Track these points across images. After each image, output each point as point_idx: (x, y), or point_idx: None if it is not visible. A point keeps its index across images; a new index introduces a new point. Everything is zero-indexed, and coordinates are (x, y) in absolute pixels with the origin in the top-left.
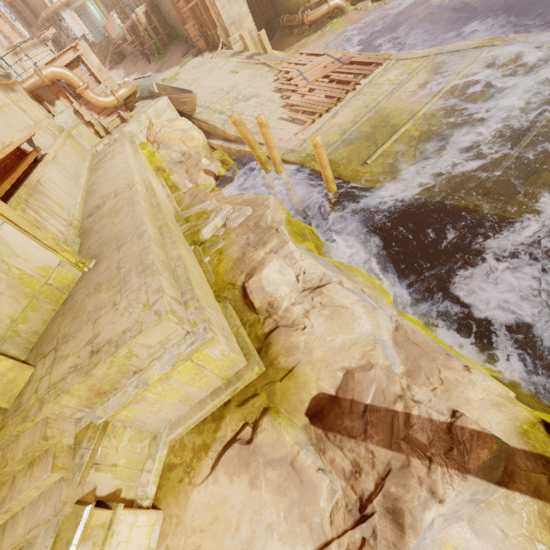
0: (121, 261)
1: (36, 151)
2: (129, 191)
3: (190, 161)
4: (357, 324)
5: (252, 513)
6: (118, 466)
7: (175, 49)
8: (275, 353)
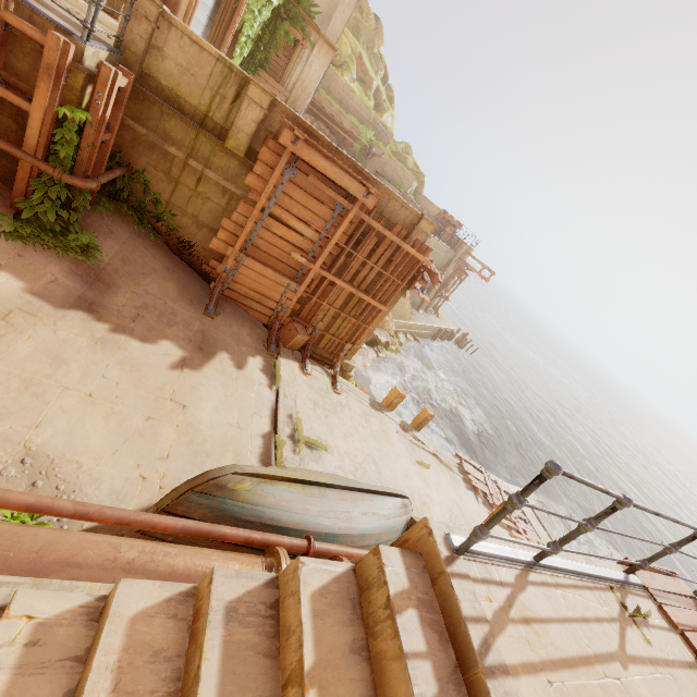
0: None
1: None
2: None
3: None
4: None
5: None
6: None
7: (134, 243)
8: None
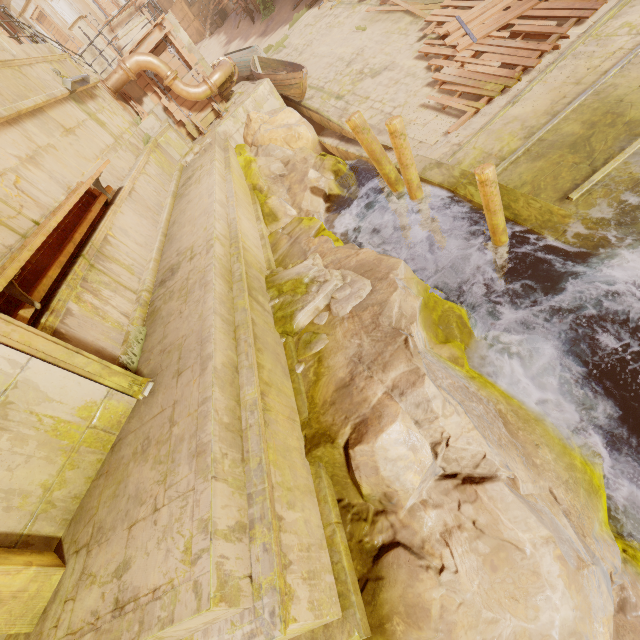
0: (176, 408)
1: (105, 194)
2: (205, 256)
3: (294, 174)
4: (543, 600)
5: None
6: None
7: None
8: (388, 606)
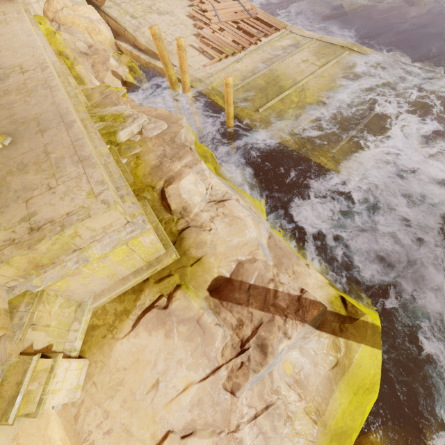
0: (49, 146)
1: None
2: (42, 71)
3: (97, 56)
4: (248, 231)
5: (167, 354)
6: (50, 326)
7: None
8: (187, 246)
